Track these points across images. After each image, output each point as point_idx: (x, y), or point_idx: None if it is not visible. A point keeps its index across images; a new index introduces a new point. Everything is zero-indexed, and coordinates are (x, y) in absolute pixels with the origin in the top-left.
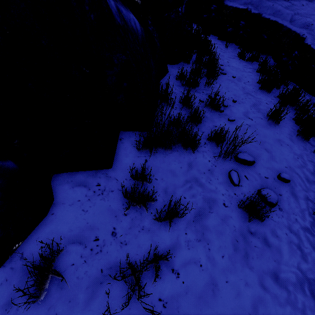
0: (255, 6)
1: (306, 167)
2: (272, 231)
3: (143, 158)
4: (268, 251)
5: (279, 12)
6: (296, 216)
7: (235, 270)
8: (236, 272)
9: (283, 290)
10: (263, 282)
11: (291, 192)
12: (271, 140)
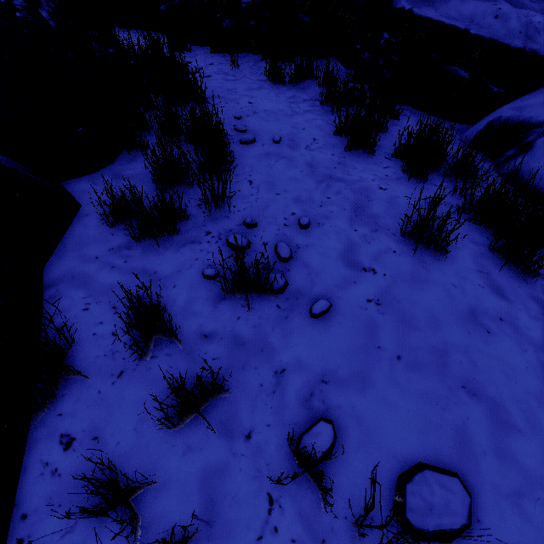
0: None
1: None
2: None
3: None
4: None
5: None
6: None
7: None
8: None
9: None
10: None
11: None
12: (456, 325)
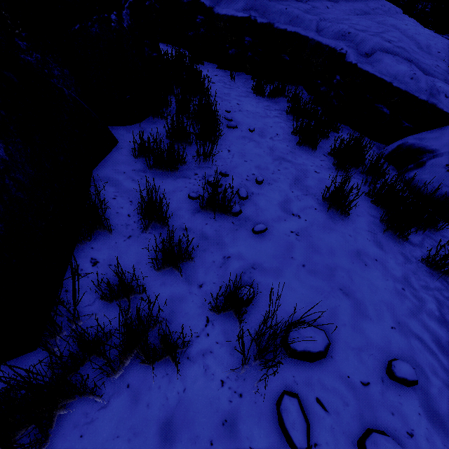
0: (260, 12)
1: (425, 308)
2: None
3: None
4: None
5: (297, 19)
6: None
7: None
8: None
9: None
10: None
11: (428, 411)
12: (345, 257)
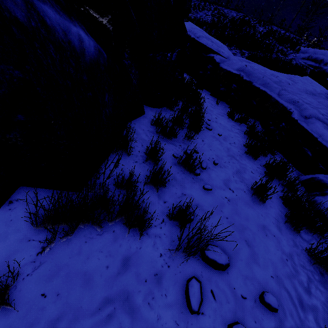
0: (247, 74)
1: (298, 277)
2: None
3: (39, 244)
4: None
5: (268, 84)
6: None
7: None
8: None
9: None
10: None
11: None
12: (255, 225)
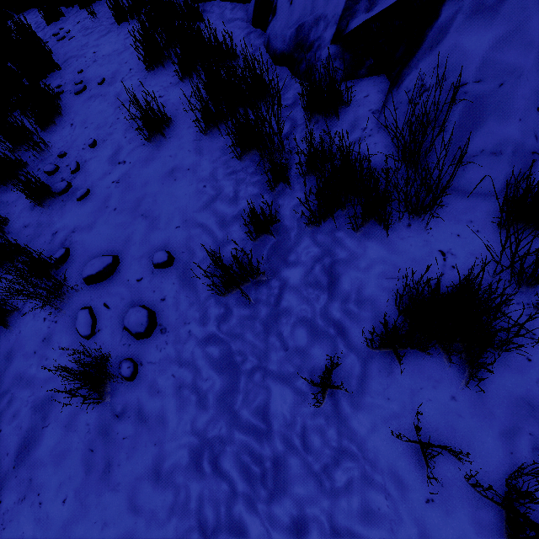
0: None
1: (220, 195)
2: (150, 386)
3: None
4: (144, 433)
5: None
6: (190, 325)
7: (84, 513)
8: (86, 515)
9: (168, 492)
10: (134, 501)
11: (182, 279)
12: (157, 182)
